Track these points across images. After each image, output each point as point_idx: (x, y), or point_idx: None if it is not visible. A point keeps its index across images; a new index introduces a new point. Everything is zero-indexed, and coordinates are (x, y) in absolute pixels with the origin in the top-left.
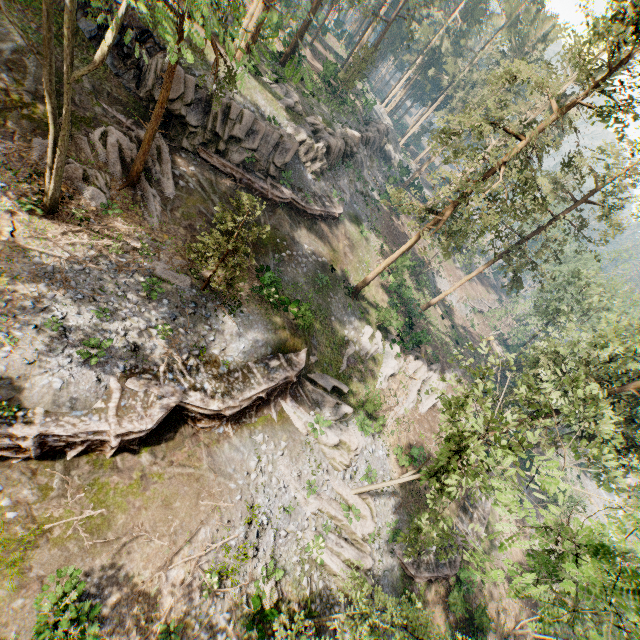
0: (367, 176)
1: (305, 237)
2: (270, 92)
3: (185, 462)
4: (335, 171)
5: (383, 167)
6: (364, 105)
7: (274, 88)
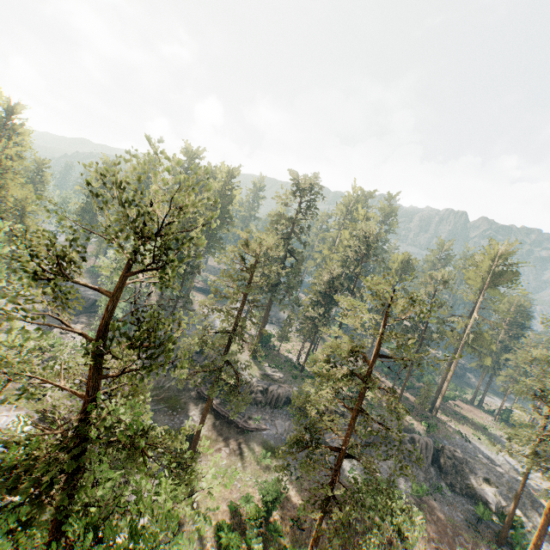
0: (332, 441)
1: (198, 417)
2: (259, 367)
3: (20, 407)
4: (278, 412)
5: (448, 494)
6: (426, 428)
7: (266, 368)
